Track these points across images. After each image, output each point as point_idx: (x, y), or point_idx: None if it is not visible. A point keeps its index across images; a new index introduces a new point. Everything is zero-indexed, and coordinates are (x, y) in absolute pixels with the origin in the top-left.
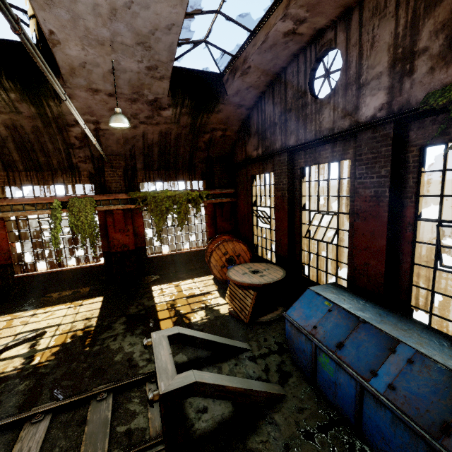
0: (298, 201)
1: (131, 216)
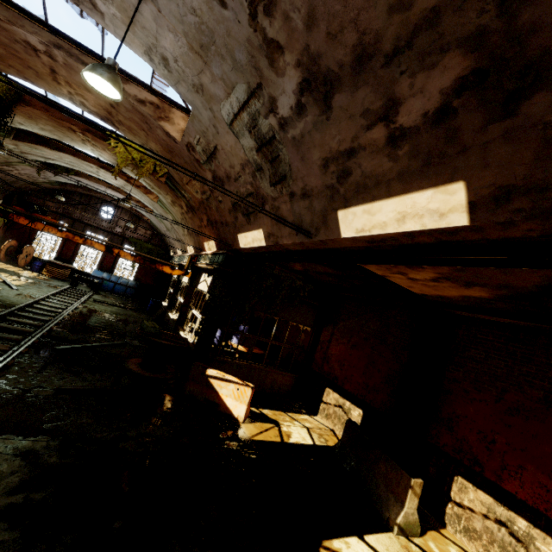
0: None
1: None
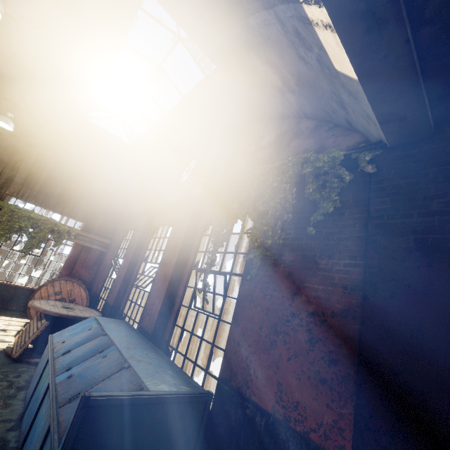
0: (143, 253)
1: None
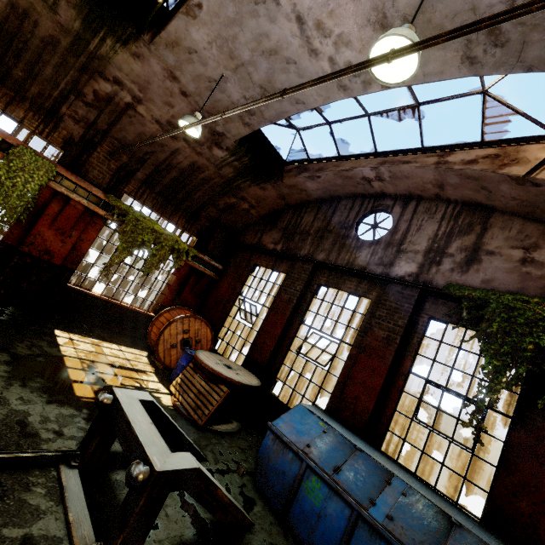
0: (302, 313)
1: (87, 221)
